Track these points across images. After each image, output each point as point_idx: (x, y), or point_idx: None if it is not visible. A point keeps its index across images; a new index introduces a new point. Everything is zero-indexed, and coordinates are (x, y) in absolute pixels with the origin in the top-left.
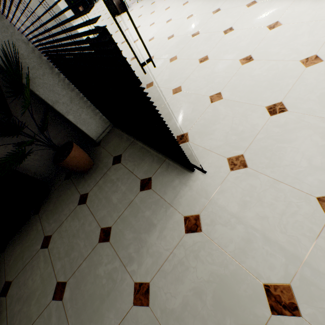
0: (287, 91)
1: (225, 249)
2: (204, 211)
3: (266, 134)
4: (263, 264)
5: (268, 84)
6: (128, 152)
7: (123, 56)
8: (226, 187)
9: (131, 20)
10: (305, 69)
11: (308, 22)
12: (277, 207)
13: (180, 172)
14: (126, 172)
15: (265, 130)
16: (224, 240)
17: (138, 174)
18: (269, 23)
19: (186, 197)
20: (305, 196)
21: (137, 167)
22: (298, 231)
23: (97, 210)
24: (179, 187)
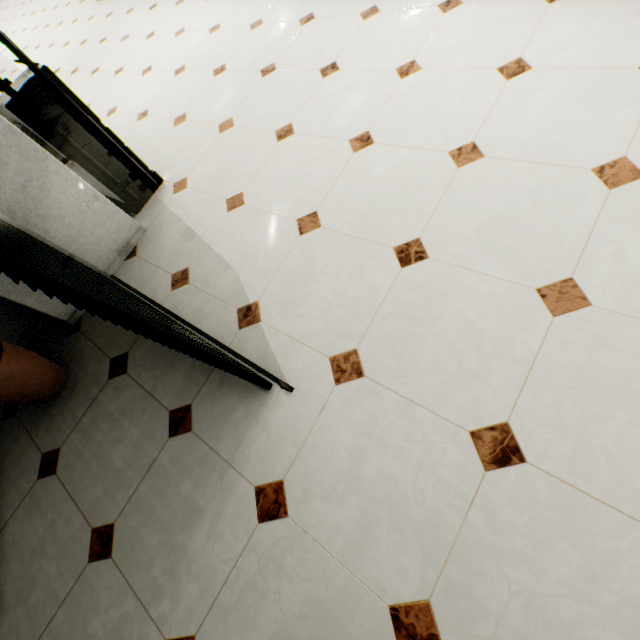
0: (428, 216)
1: (328, 546)
2: (292, 473)
3: (394, 307)
4: (390, 569)
5: (399, 198)
6: (141, 348)
7: (104, 127)
8: (329, 419)
9: (63, 98)
10: (457, 172)
11: (463, 70)
12: (411, 456)
13: (245, 392)
14: (140, 395)
15: (393, 297)
16: (327, 530)
17: (164, 398)
18: (401, 62)
19: (258, 446)
20: (454, 431)
21: (162, 383)
22: (443, 499)
23: (82, 488)
24: (245, 423)
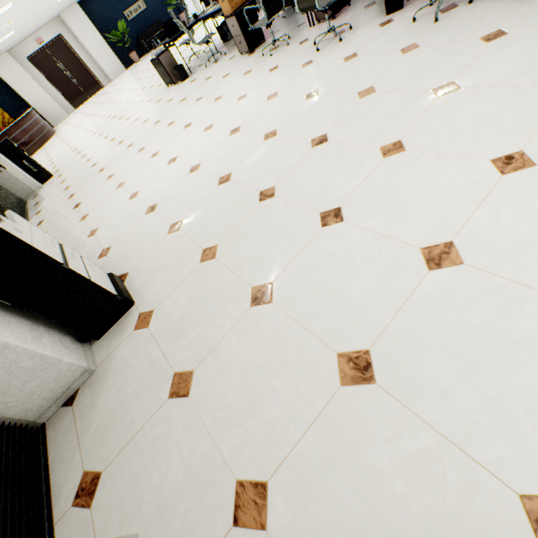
0: None
1: None
2: None
3: None
4: None
5: None
6: None
7: (66, 269)
8: None
9: None
10: None
11: None
12: None
13: None
14: None
15: None
16: None
17: None
18: (430, 238)
19: None
20: None
21: None
22: None
23: None
24: None
